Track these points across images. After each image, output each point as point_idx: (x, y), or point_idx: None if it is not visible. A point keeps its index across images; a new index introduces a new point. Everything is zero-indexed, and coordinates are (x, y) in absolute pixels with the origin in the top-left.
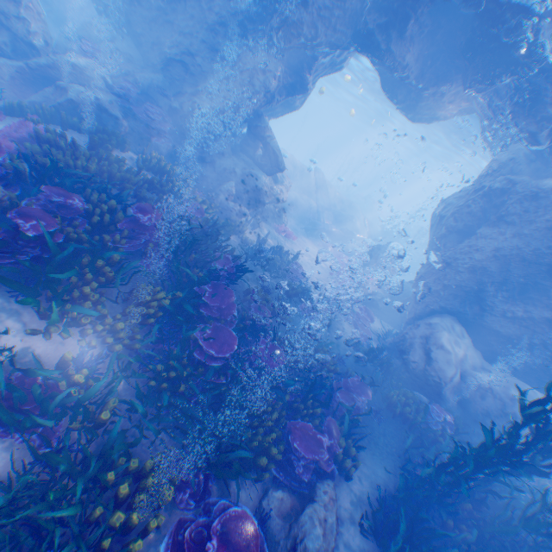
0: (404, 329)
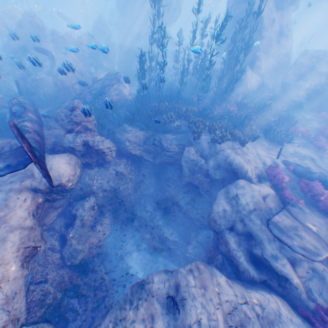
0: None
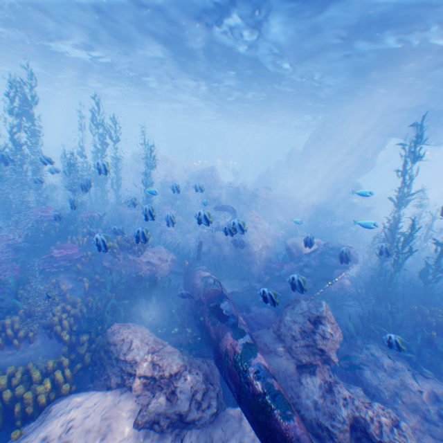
0: None
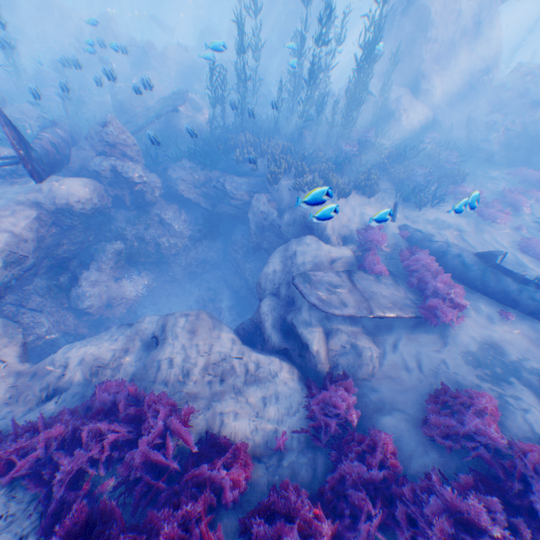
0: None
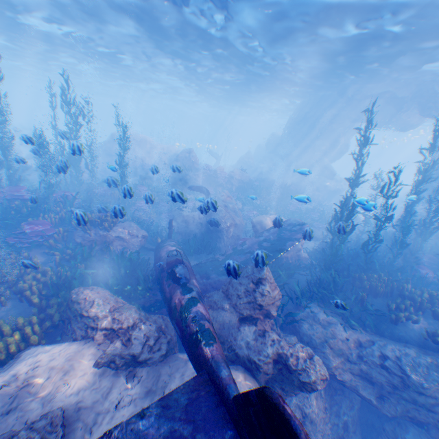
0: None
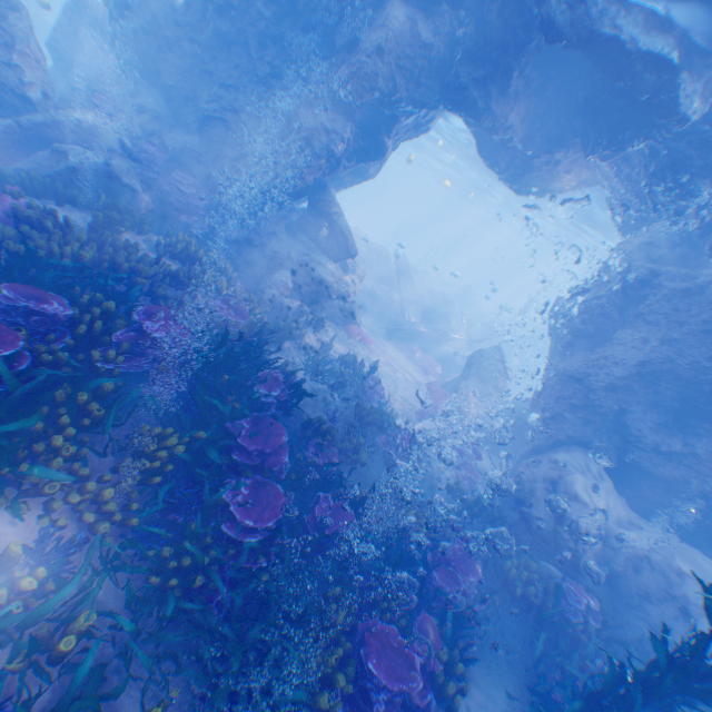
0: (521, 468)
